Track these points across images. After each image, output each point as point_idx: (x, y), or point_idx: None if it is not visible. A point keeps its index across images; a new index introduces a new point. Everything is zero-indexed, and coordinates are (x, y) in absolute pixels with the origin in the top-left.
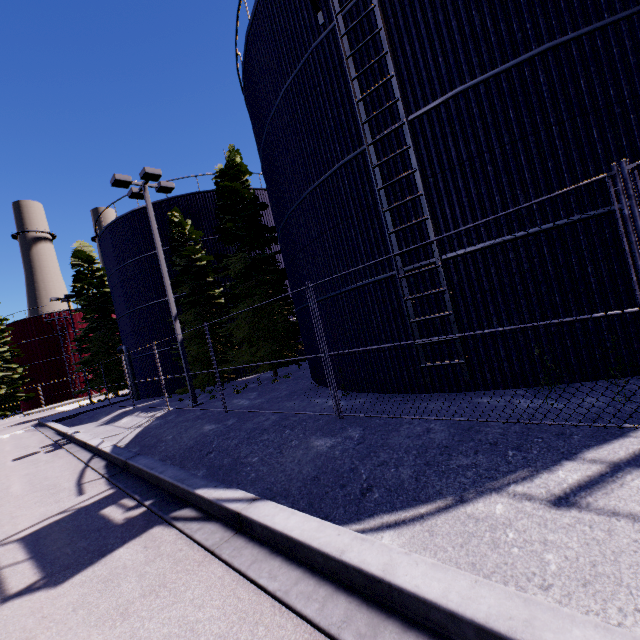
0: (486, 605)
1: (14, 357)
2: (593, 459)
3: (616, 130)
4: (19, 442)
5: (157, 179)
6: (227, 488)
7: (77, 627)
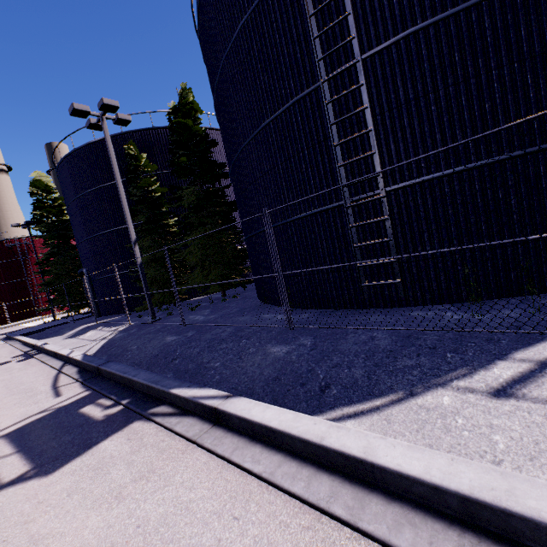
0: (467, 479)
1: None
2: (522, 359)
3: None
4: None
5: (114, 111)
6: (200, 387)
7: (74, 510)
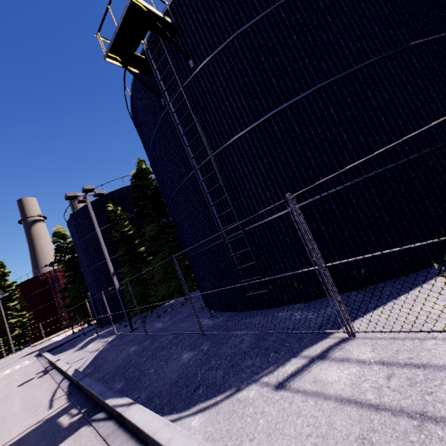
0: None
1: (23, 307)
2: (305, 355)
3: (319, 151)
4: (24, 371)
5: (93, 191)
6: (121, 397)
7: None
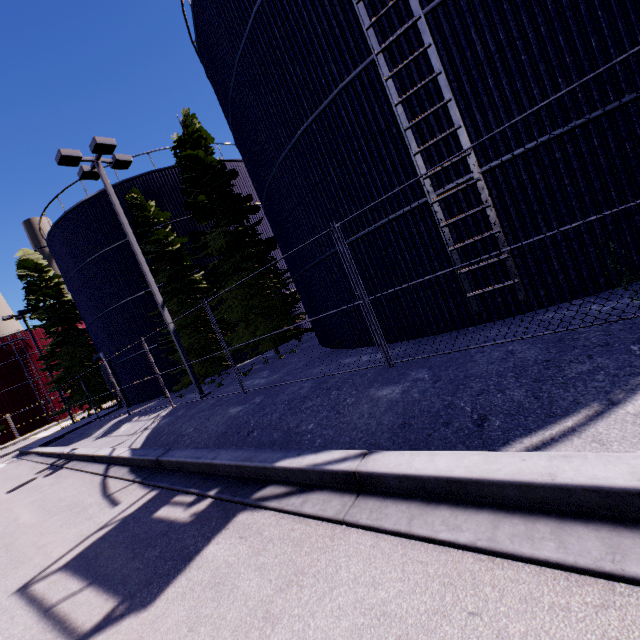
0: None
1: None
2: None
3: None
4: (5, 475)
5: (111, 151)
6: (316, 452)
7: None
